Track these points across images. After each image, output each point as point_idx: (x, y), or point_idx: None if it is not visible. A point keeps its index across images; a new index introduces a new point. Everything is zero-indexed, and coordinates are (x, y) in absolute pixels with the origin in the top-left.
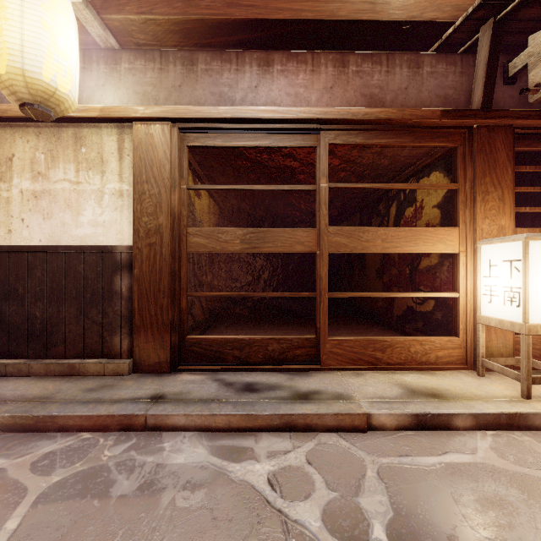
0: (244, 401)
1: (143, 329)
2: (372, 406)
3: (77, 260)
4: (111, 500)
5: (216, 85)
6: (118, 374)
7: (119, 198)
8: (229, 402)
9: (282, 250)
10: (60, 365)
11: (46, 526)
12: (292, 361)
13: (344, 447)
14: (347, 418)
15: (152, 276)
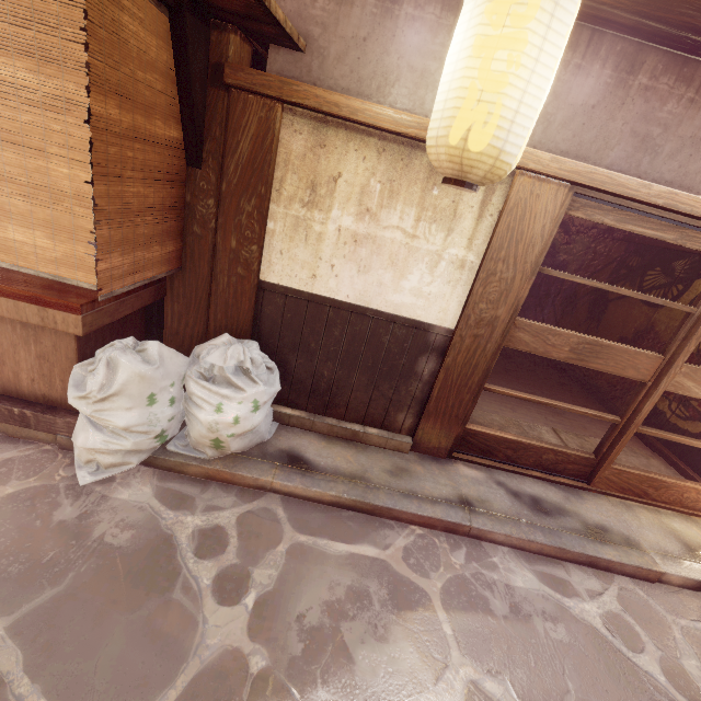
0: (548, 528)
1: (433, 416)
2: (664, 563)
3: (384, 329)
4: (499, 619)
5: (647, 120)
6: (399, 450)
7: (458, 269)
8: (536, 527)
9: (611, 371)
10: (344, 429)
11: (474, 637)
12: (559, 472)
13: (643, 598)
14: (644, 572)
15: (464, 369)
